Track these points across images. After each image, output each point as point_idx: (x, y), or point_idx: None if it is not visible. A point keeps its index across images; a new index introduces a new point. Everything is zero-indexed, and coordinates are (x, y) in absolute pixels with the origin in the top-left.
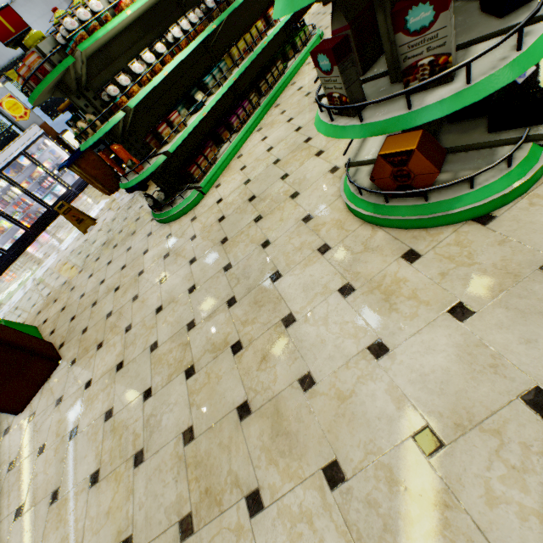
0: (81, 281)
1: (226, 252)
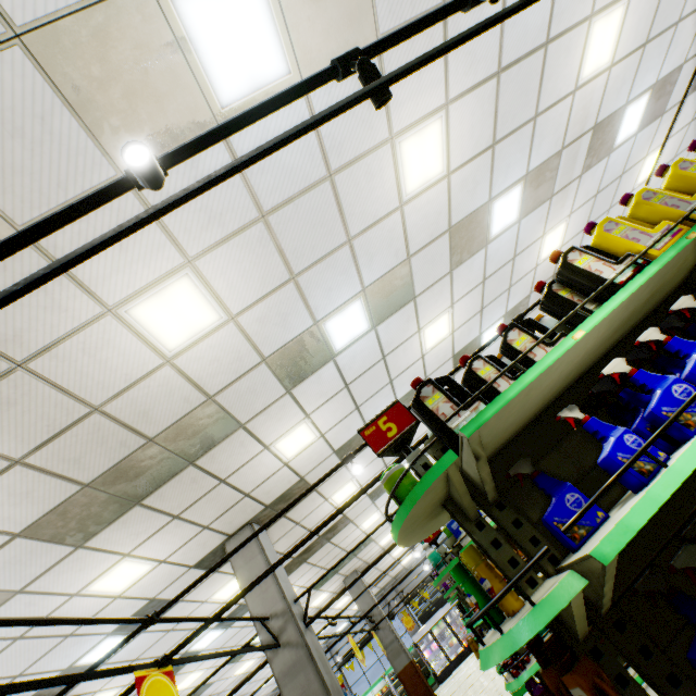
0: (462, 684)
1: (485, 676)
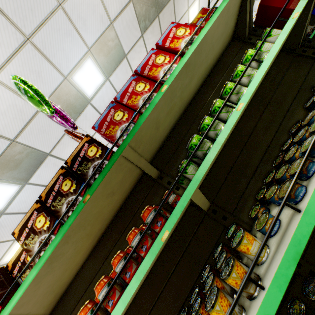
0: None
1: None
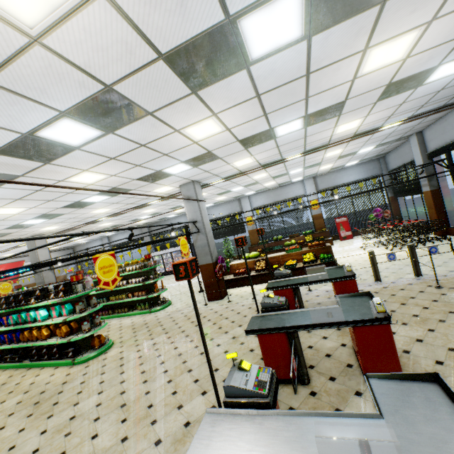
0: None
1: None
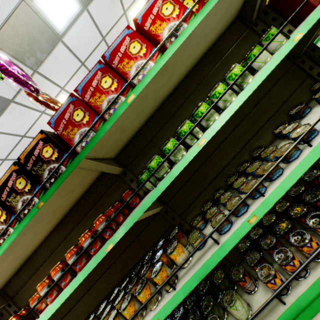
0: None
1: None
